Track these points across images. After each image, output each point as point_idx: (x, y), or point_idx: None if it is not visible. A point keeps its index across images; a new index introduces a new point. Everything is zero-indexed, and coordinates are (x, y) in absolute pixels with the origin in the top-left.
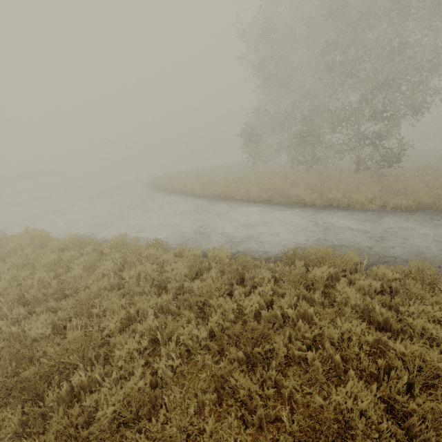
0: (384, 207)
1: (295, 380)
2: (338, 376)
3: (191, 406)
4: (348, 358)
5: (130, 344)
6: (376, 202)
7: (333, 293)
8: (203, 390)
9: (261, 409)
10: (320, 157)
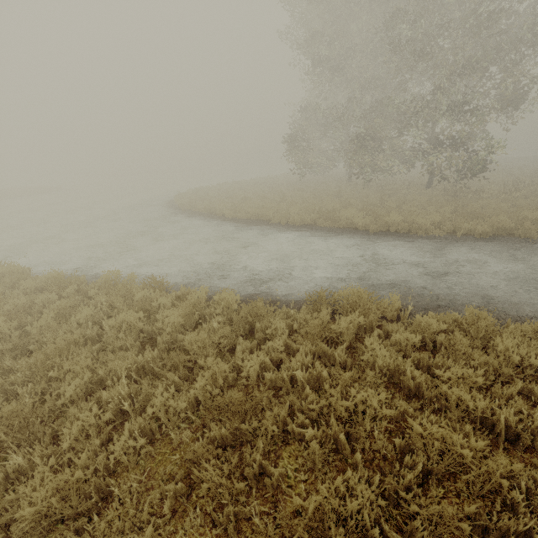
0: (454, 233)
1: (289, 463)
2: (345, 458)
3: (147, 499)
4: (358, 436)
5: (83, 419)
6: (444, 226)
7: (361, 349)
8: (172, 476)
9: (230, 506)
10: (383, 168)
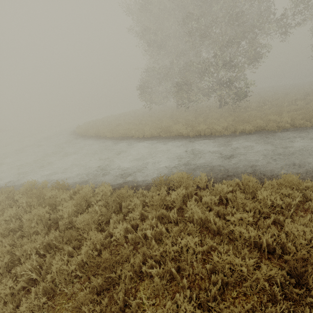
0: (235, 132)
1: (144, 293)
2: (178, 283)
3: None
4: (184, 267)
5: (0, 291)
6: (230, 129)
7: (186, 209)
8: None
9: None
10: (194, 100)
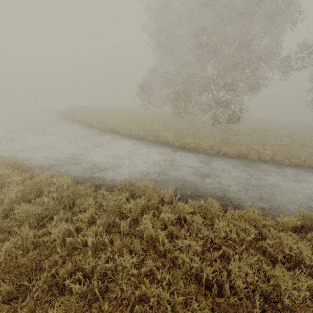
0: (218, 153)
1: (57, 311)
2: (100, 305)
3: None
4: (112, 289)
5: None
6: (215, 148)
7: (140, 222)
8: None
9: None
10: (190, 111)
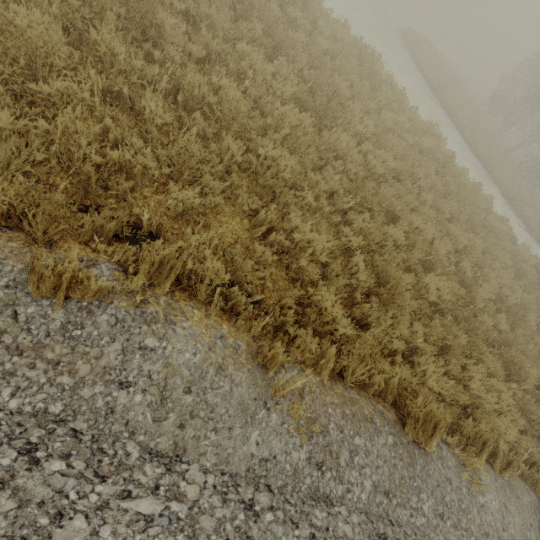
0: None
1: None
2: None
3: None
4: None
5: None
6: None
7: None
8: None
9: None
10: None
